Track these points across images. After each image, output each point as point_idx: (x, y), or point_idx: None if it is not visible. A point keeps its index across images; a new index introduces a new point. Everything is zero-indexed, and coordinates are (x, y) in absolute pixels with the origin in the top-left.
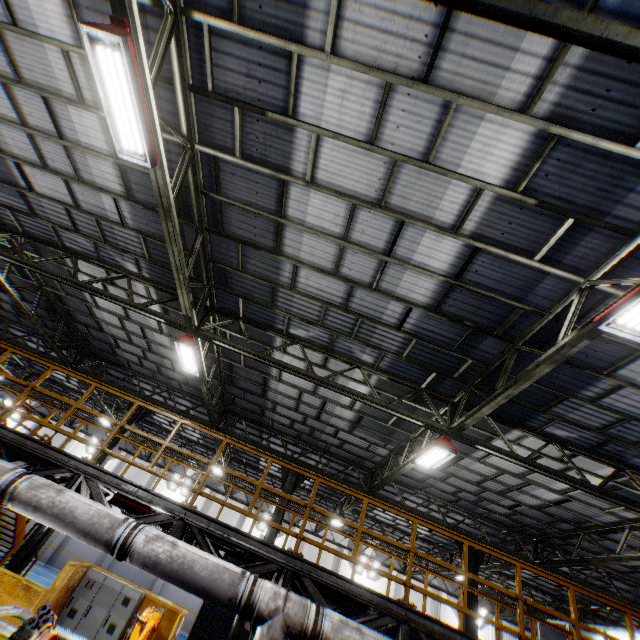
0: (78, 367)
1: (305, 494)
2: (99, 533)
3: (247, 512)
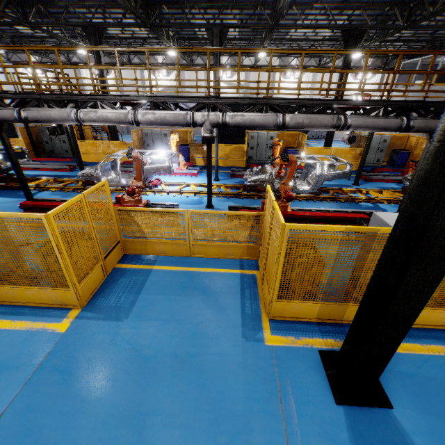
0: (30, 22)
1: (238, 42)
2: (123, 121)
3: (178, 86)
